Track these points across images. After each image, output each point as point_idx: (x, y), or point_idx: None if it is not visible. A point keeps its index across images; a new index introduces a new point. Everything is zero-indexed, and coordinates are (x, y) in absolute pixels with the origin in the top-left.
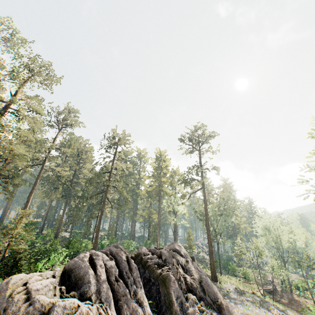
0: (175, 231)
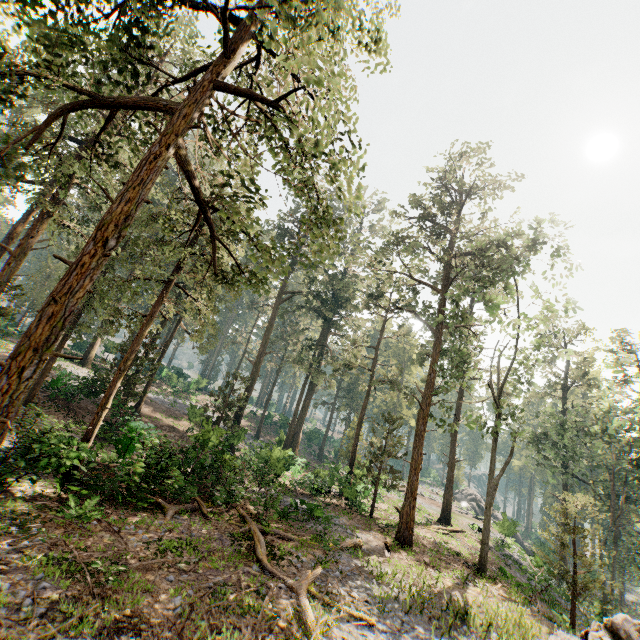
0: (450, 455)
